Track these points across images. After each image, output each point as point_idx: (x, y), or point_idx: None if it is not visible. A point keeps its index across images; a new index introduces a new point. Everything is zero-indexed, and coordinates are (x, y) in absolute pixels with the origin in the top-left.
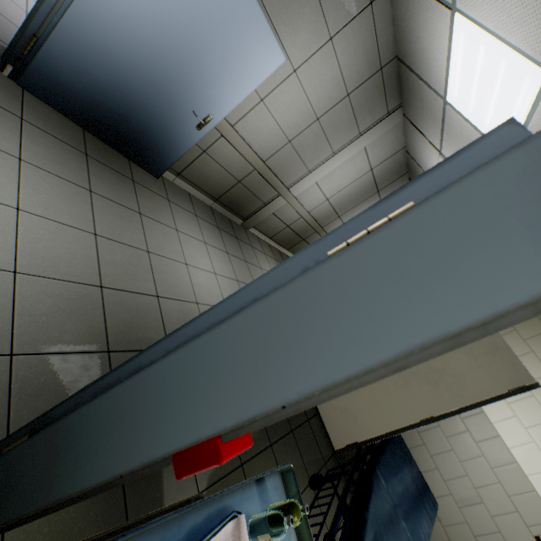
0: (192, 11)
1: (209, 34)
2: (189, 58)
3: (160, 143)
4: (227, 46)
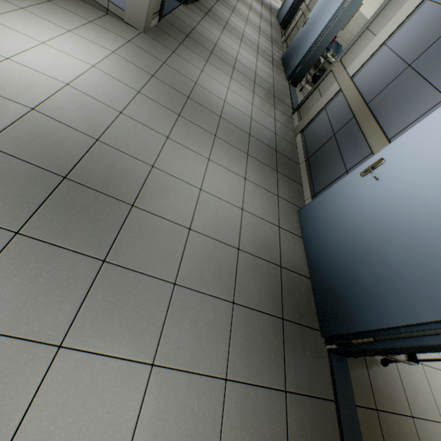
0: None
1: None
2: None
3: None
4: None
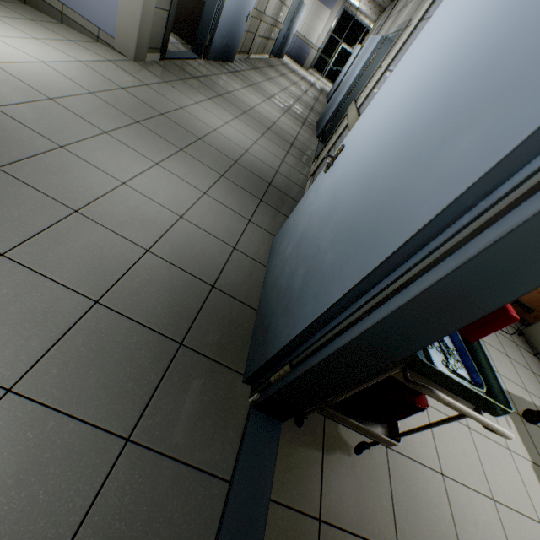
0: None
1: None
2: None
3: (235, 44)
4: None
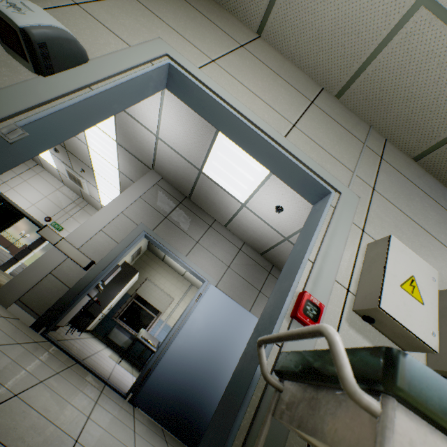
0: (222, 326)
1: (232, 333)
2: (225, 349)
3: None
4: (242, 335)
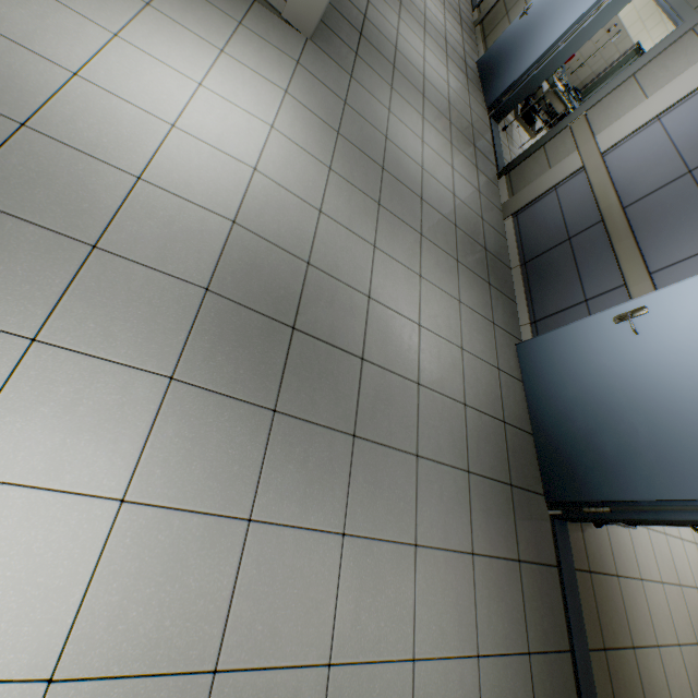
0: None
1: None
2: None
3: None
4: None
